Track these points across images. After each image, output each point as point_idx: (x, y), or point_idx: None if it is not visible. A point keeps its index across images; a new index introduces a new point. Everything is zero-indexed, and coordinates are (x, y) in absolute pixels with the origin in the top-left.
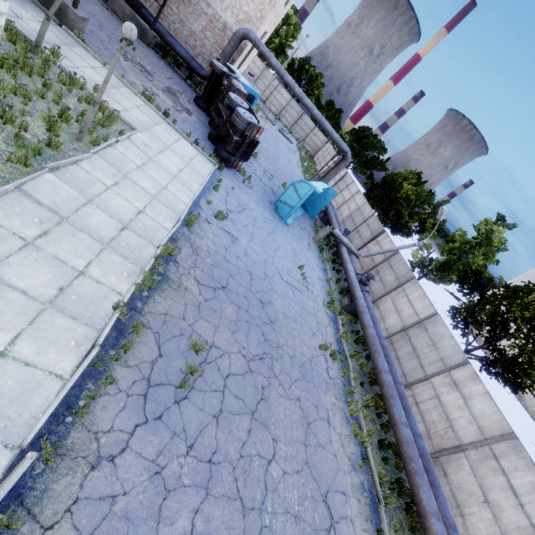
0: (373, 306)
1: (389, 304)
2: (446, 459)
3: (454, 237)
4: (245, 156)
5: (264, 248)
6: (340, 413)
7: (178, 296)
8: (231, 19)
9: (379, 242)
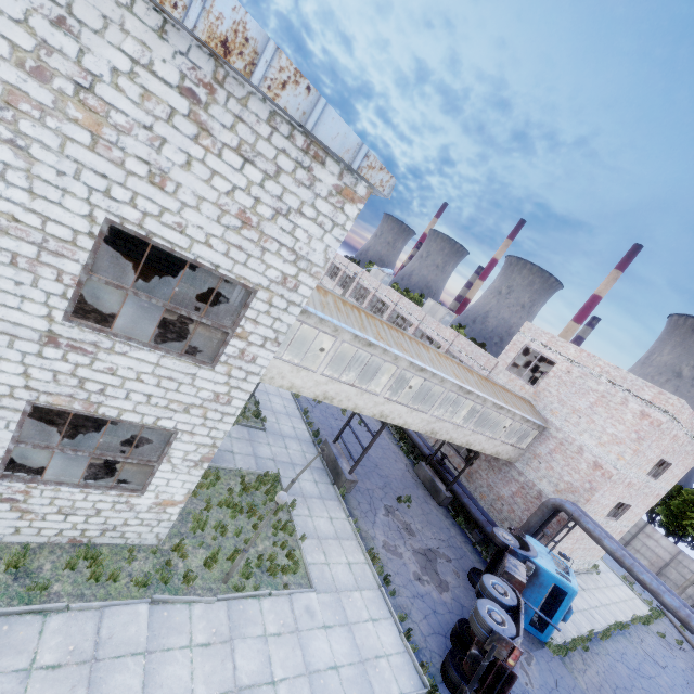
0: None
1: None
2: None
3: None
4: None
5: None
6: None
7: None
8: (548, 487)
9: None
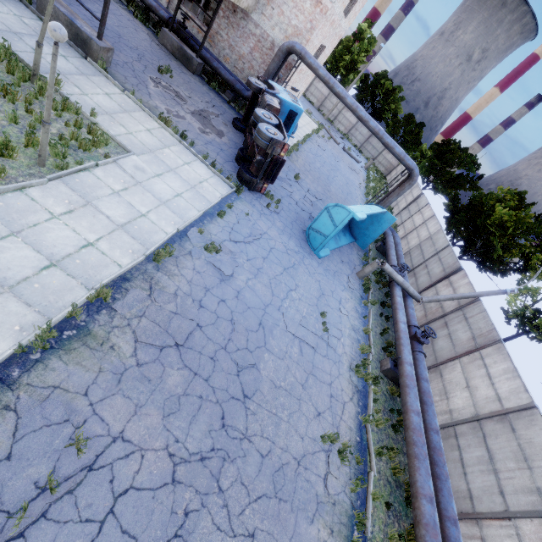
0: (434, 371)
1: (457, 374)
2: None
3: None
4: (270, 178)
5: (272, 288)
6: None
7: (92, 358)
8: (280, 36)
9: (452, 282)
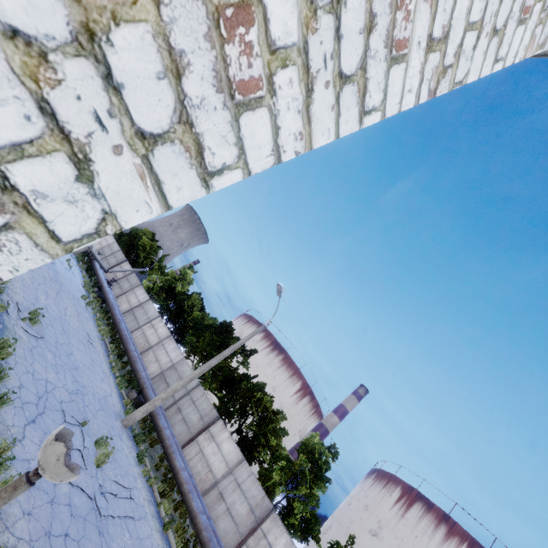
0: None
1: (124, 299)
2: (144, 354)
3: (168, 274)
4: None
5: None
6: (93, 322)
7: None
8: None
9: (122, 266)
